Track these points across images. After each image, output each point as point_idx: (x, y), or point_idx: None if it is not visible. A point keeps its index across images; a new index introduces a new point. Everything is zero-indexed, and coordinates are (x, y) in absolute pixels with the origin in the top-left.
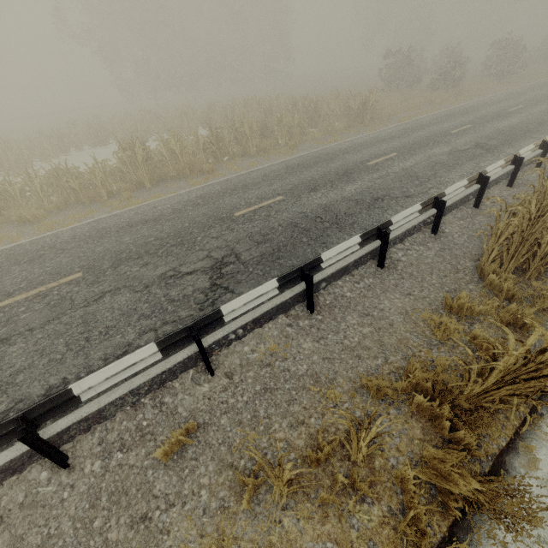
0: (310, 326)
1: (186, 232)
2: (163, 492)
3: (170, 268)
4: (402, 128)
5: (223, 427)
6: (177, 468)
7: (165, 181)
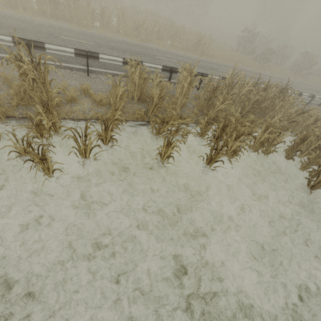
0: None
1: (27, 29)
2: None
3: None
4: (203, 60)
5: None
6: None
7: (61, 19)
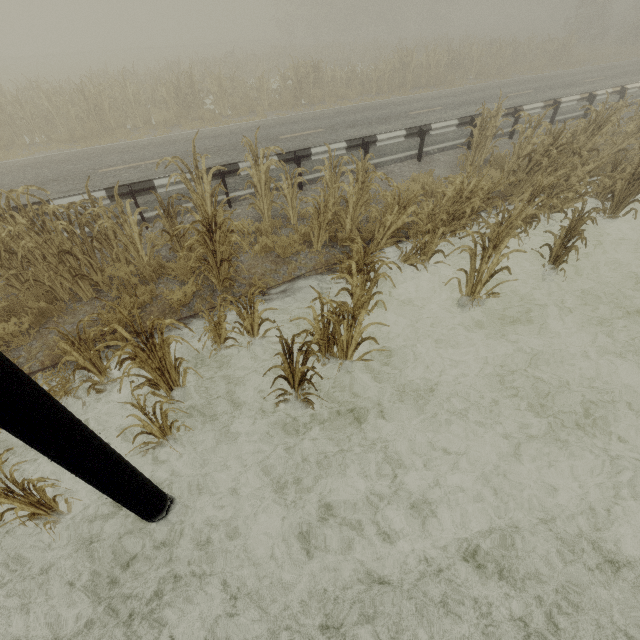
0: None
1: (483, 99)
2: None
3: (493, 107)
4: (599, 67)
5: None
6: None
7: (417, 87)
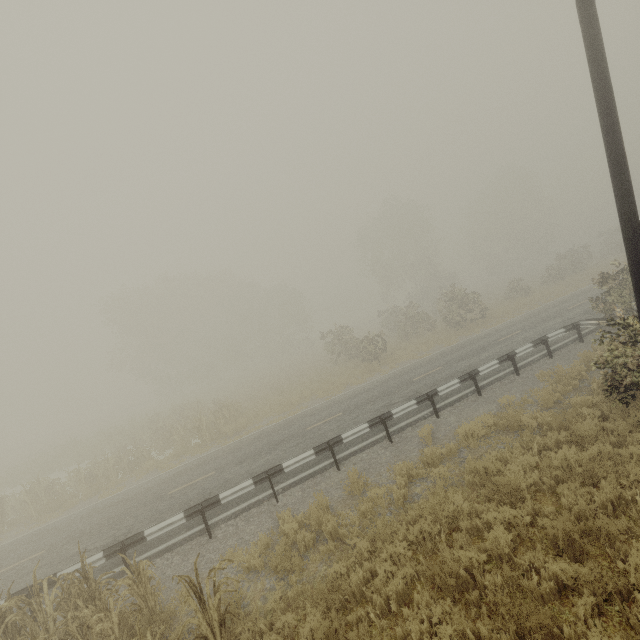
0: None
1: None
2: None
3: None
4: (177, 471)
5: None
6: None
7: None
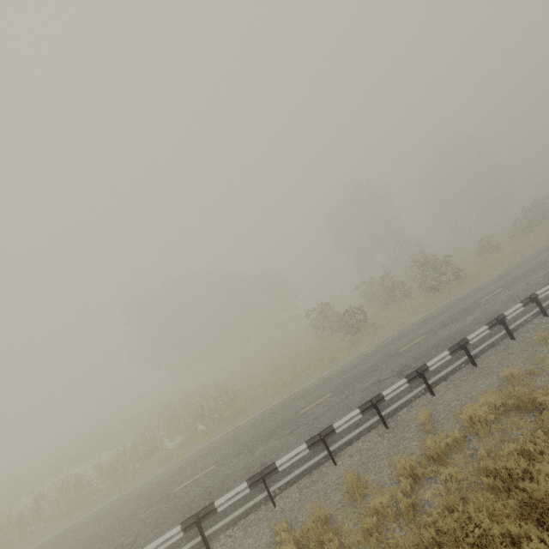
0: None
1: None
2: None
3: None
4: (183, 463)
5: None
6: None
7: None
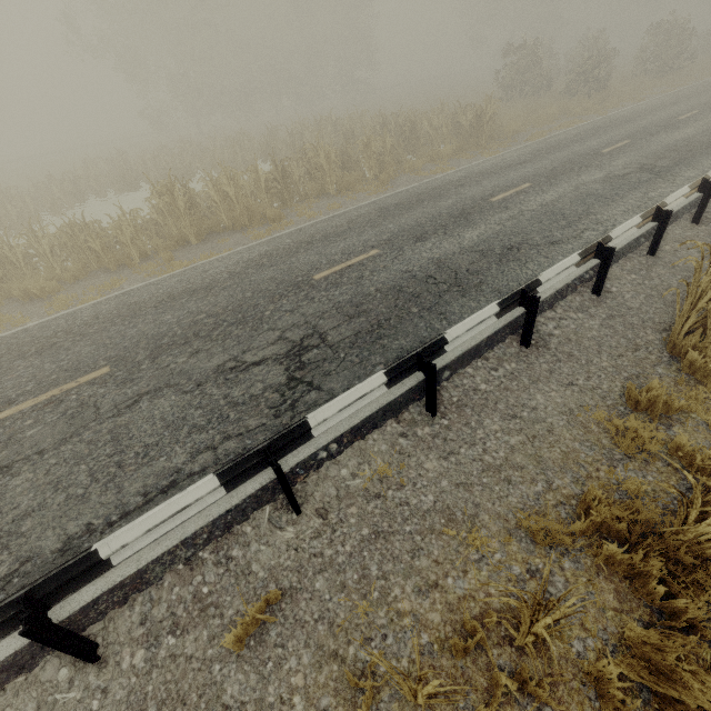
0: (433, 436)
1: (248, 305)
2: (238, 700)
3: (230, 357)
4: (533, 150)
5: (318, 594)
6: (256, 661)
7: (216, 234)
